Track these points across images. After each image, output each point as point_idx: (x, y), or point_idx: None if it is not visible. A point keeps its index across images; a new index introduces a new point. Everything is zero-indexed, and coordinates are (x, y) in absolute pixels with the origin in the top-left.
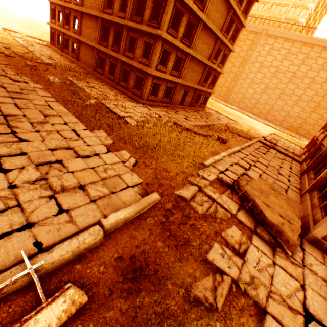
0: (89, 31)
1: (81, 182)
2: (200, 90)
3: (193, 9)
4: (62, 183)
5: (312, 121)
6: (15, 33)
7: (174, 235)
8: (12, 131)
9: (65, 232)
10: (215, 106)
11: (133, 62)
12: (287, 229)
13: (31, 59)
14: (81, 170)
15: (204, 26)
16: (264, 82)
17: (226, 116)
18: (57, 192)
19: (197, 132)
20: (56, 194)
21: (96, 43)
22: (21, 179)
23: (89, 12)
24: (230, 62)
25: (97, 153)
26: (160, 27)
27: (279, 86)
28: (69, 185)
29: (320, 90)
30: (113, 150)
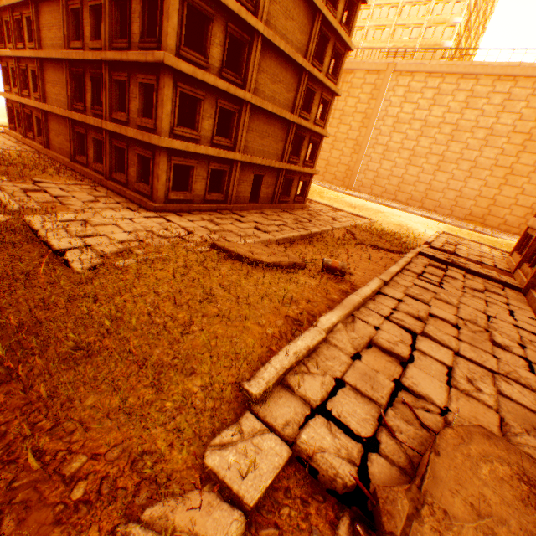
0: (57, 91)
1: None
2: (289, 171)
3: (232, 8)
4: None
5: (506, 200)
6: None
7: None
8: None
9: None
10: (328, 197)
11: (125, 129)
12: None
13: None
14: None
15: (267, 47)
16: (407, 147)
17: (349, 212)
18: None
19: (265, 259)
20: None
21: (67, 109)
22: None
23: (48, 55)
24: (344, 122)
25: None
26: (162, 47)
27: (435, 149)
28: None
29: (508, 145)
30: None
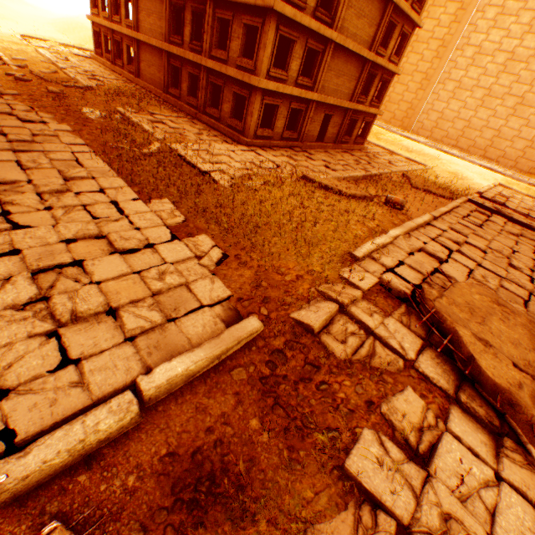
0: (151, 21)
1: (112, 301)
2: (355, 111)
3: None
4: (75, 305)
5: None
6: (40, 41)
7: (285, 405)
8: (3, 210)
9: (65, 407)
10: (385, 140)
11: (226, 68)
12: (530, 397)
13: (57, 82)
14: (116, 278)
15: None
16: (483, 84)
17: (405, 157)
18: (65, 324)
19: (345, 191)
20: (62, 328)
21: (163, 41)
22: (0, 301)
23: None
24: (415, 51)
25: (150, 243)
26: None
27: (515, 90)
28: (87, 309)
29: None
30: (183, 235)
